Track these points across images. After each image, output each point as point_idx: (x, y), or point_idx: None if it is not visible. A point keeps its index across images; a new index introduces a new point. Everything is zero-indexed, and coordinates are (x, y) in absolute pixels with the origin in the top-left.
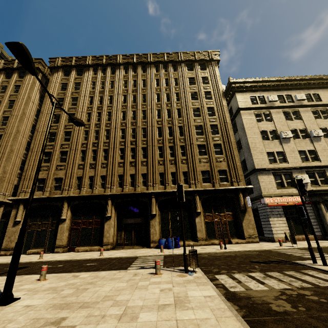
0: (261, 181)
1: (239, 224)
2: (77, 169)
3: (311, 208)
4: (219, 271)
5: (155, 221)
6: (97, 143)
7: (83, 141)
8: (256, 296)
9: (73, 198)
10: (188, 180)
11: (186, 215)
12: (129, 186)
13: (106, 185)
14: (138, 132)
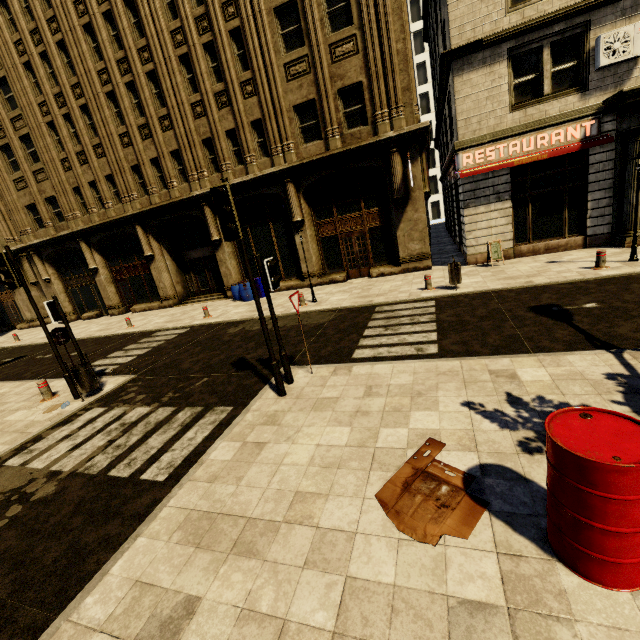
0: (460, 97)
1: (392, 234)
2: (64, 172)
3: (611, 155)
4: (123, 396)
5: (222, 252)
6: (62, 93)
7: (37, 97)
8: None
9: (87, 233)
10: (268, 145)
11: (281, 231)
12: (159, 190)
13: (121, 196)
14: (121, 24)
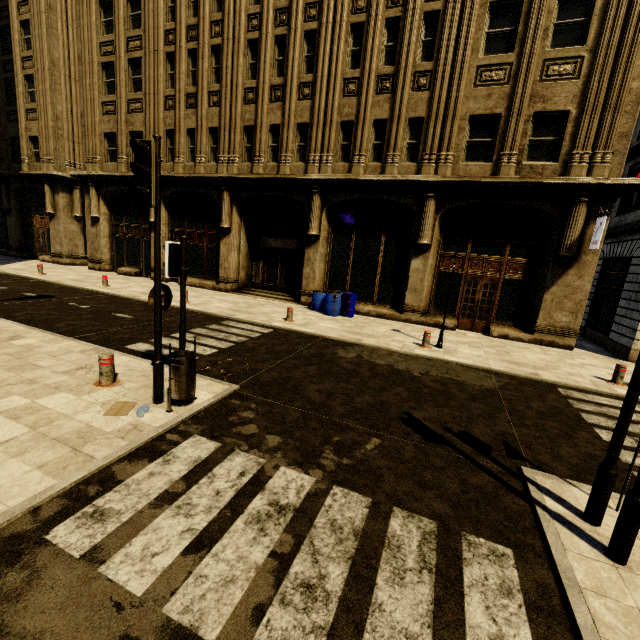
0: None
1: (533, 294)
2: (164, 110)
3: None
4: (237, 424)
5: (314, 251)
6: (197, 26)
7: (167, 23)
8: (0, 624)
9: (163, 181)
10: (420, 149)
11: (393, 248)
12: (267, 160)
13: (220, 154)
14: None
